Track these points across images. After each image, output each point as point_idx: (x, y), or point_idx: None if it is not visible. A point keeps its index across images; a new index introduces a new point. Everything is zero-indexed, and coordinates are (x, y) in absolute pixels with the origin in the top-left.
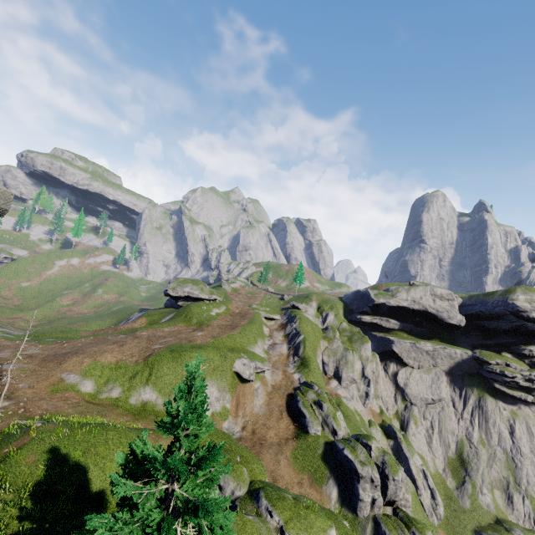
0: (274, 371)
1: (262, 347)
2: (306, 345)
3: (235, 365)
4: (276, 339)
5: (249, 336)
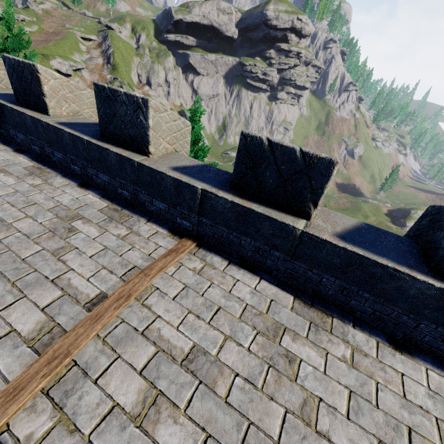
0: (92, 74)
1: (80, 59)
2: (114, 55)
3: (53, 64)
4: (93, 55)
5: (64, 48)
